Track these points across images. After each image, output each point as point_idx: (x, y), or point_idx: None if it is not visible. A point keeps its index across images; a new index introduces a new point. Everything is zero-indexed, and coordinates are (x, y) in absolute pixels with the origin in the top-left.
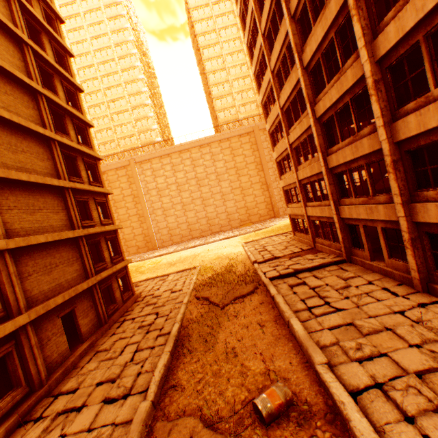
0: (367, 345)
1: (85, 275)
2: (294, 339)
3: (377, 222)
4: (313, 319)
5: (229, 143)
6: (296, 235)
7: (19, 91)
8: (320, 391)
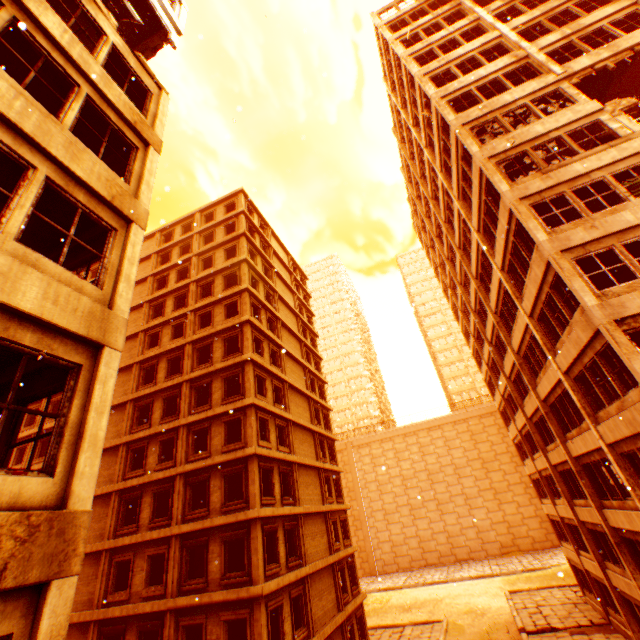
0: None
1: (336, 605)
2: None
3: (639, 601)
4: None
5: (466, 425)
6: (585, 593)
7: (308, 435)
8: None
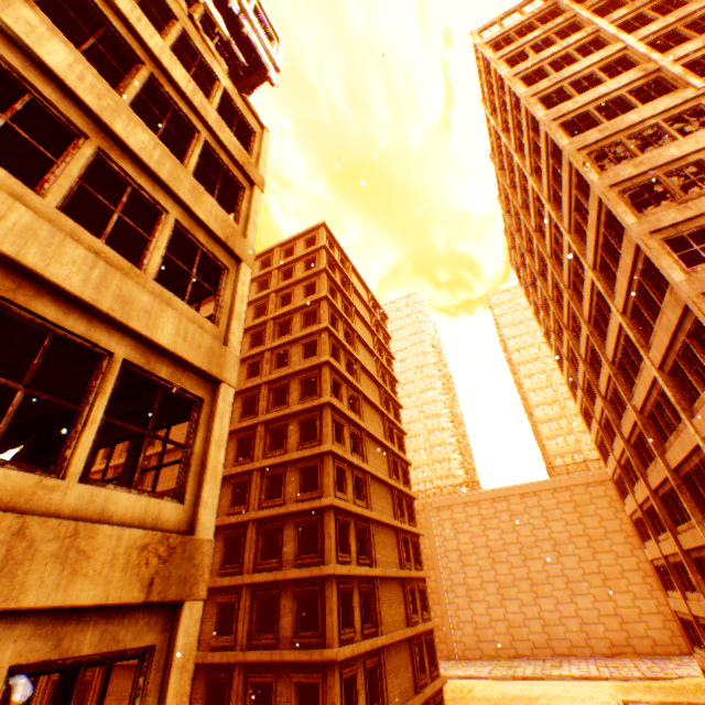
0: None
1: (413, 686)
2: None
3: None
4: None
5: (569, 493)
6: None
7: (385, 490)
8: None
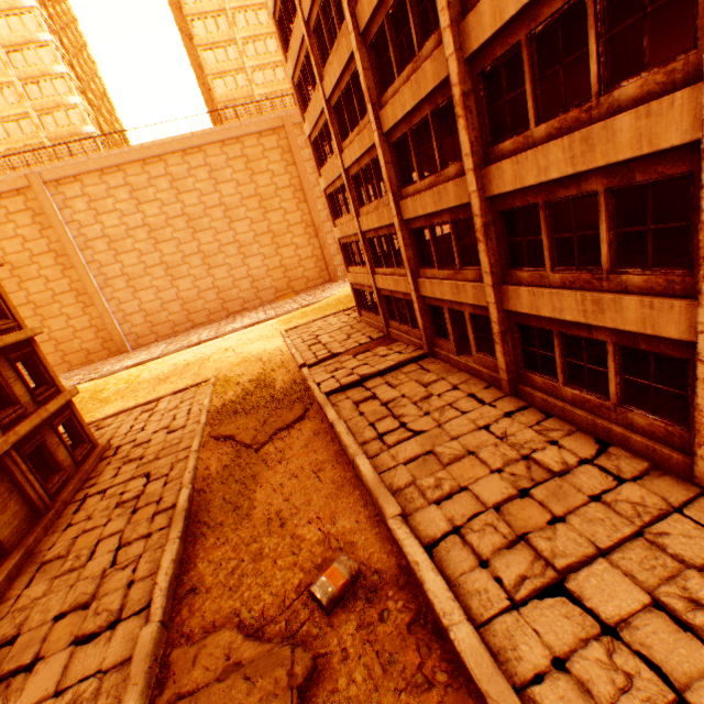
0: (448, 480)
1: None
2: (362, 485)
3: (465, 305)
4: (385, 453)
5: (242, 147)
6: (363, 314)
7: None
8: (393, 552)
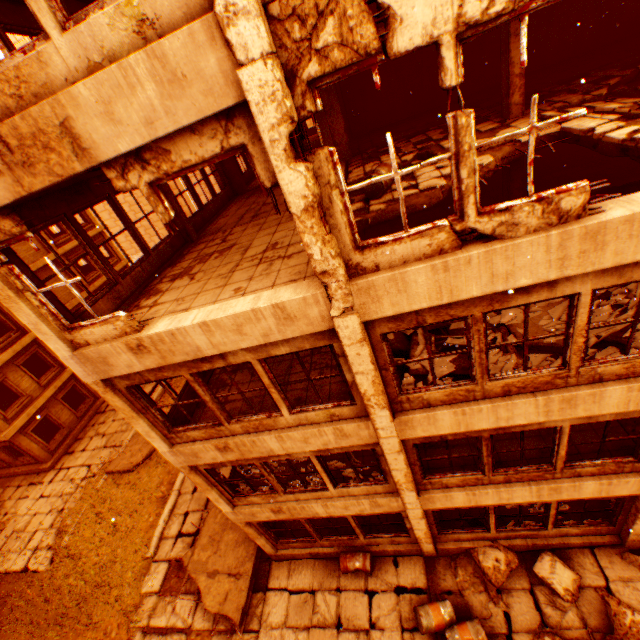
0: None
1: None
2: None
3: None
4: None
5: None
6: None
7: None
8: None
